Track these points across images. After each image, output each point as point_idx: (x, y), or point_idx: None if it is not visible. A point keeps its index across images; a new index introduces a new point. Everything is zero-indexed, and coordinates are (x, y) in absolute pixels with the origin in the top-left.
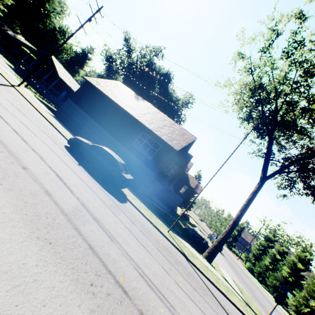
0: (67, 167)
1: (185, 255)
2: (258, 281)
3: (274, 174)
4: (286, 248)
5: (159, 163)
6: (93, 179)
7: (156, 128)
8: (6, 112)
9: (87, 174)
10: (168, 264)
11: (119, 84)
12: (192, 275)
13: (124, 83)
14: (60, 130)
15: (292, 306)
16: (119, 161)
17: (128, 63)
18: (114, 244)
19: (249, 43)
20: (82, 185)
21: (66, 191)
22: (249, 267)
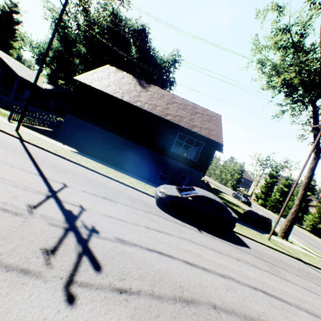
0: (224, 256)
1: (300, 259)
2: (272, 212)
3: None
4: (290, 180)
5: (207, 162)
6: (224, 242)
7: (189, 122)
8: (135, 230)
9: (216, 239)
10: None
11: (111, 70)
12: None
13: (91, 54)
14: (122, 181)
15: (308, 225)
16: (222, 202)
17: (87, 24)
18: None
19: None
20: (254, 271)
21: (293, 310)
22: (261, 203)
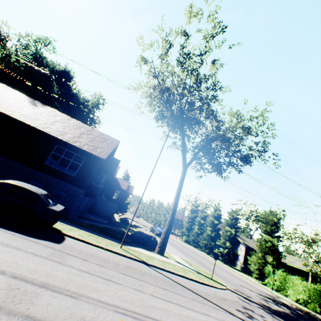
0: None
1: (144, 262)
2: (194, 247)
3: (191, 161)
4: (205, 213)
5: (88, 177)
6: (7, 231)
7: (73, 138)
8: None
9: None
10: (137, 281)
11: None
12: (158, 278)
13: (3, 82)
14: None
15: (218, 253)
16: (40, 193)
17: (2, 54)
18: (82, 301)
19: (149, 48)
20: None
21: None
22: (185, 239)
